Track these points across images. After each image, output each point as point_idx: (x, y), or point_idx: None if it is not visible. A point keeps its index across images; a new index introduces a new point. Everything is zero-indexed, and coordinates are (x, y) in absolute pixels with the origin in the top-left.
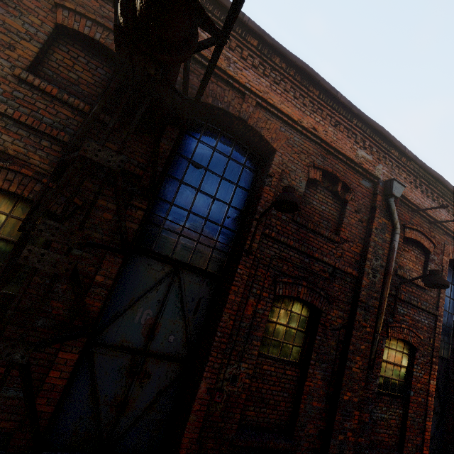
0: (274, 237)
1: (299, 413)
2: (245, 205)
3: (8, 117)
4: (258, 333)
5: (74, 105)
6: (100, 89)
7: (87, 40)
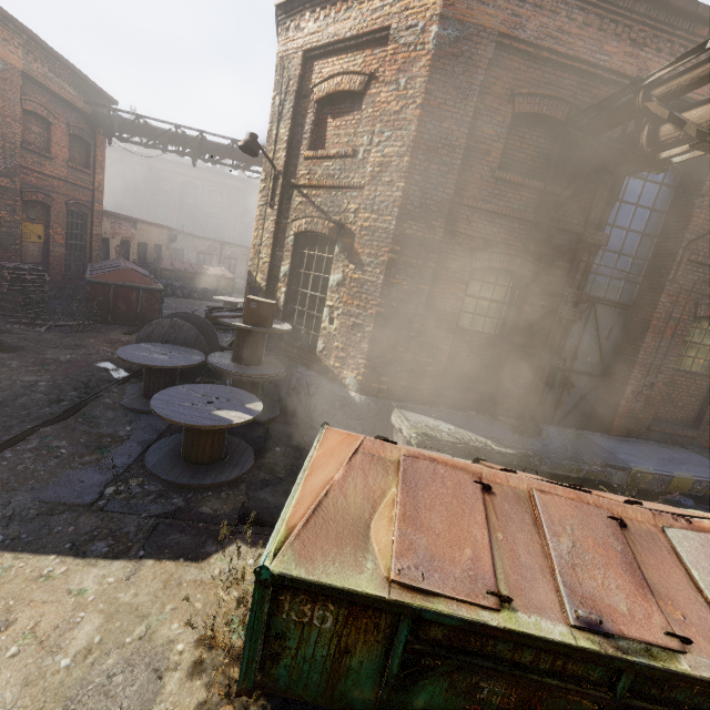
0: (699, 262)
1: (707, 412)
2: (659, 230)
3: (493, 213)
4: (675, 350)
5: (532, 186)
6: (541, 159)
7: (533, 115)
